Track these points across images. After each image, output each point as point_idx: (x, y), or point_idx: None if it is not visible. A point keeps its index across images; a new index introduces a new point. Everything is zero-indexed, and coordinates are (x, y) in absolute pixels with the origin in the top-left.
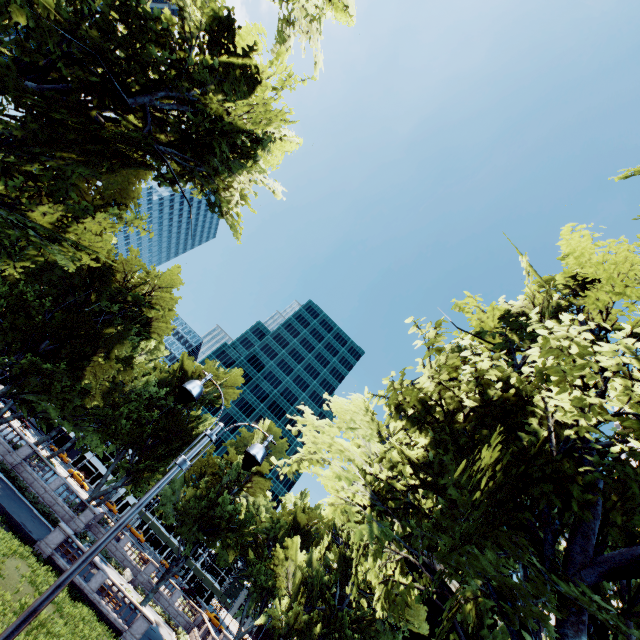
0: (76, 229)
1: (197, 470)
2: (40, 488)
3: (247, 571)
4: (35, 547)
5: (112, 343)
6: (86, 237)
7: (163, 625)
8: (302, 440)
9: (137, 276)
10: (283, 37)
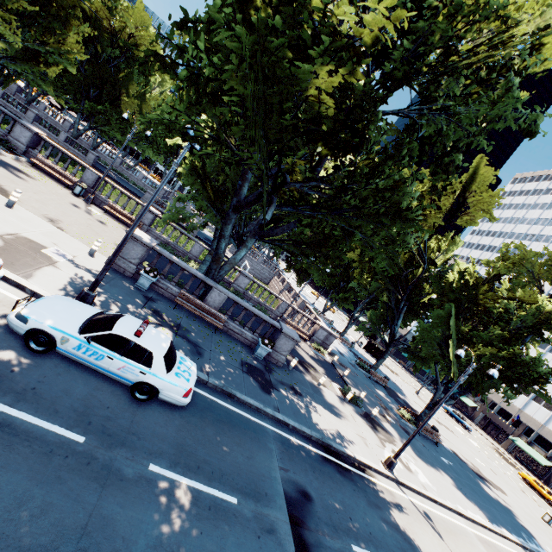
0: (67, 43)
1: None
2: (135, 179)
3: None
4: (142, 199)
5: (126, 86)
6: (72, 45)
7: None
8: None
9: (117, 21)
10: None
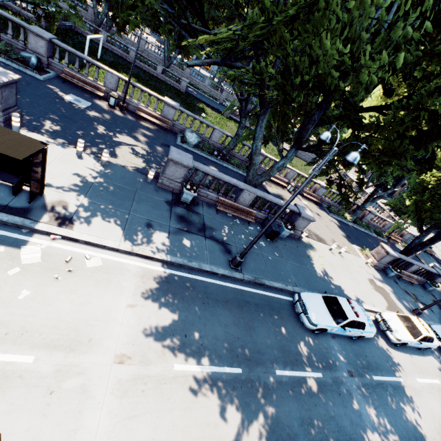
0: None
1: None
2: (202, 86)
3: None
4: (224, 115)
5: None
6: None
7: None
8: None
9: None
10: None
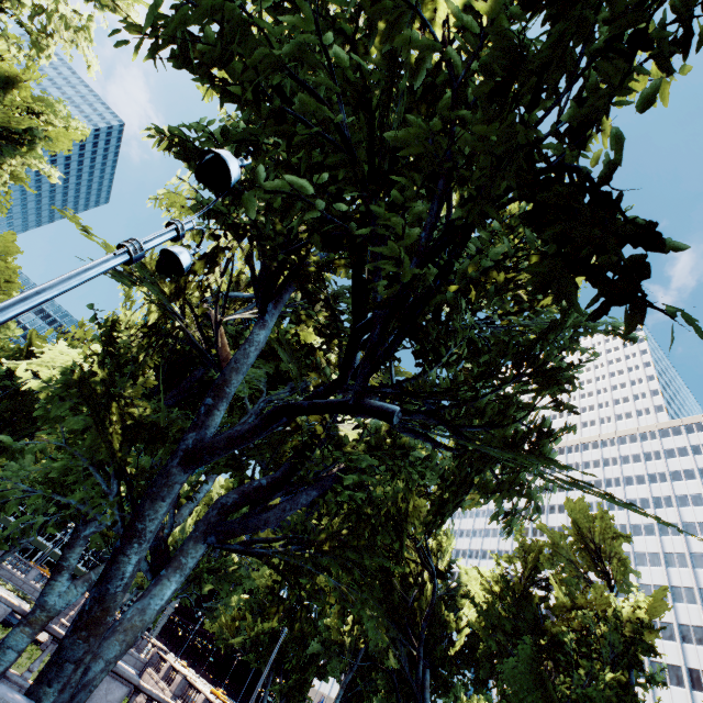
0: None
1: (52, 450)
2: None
3: None
4: None
5: None
6: None
7: (14, 598)
8: (42, 356)
9: None
10: (43, 48)
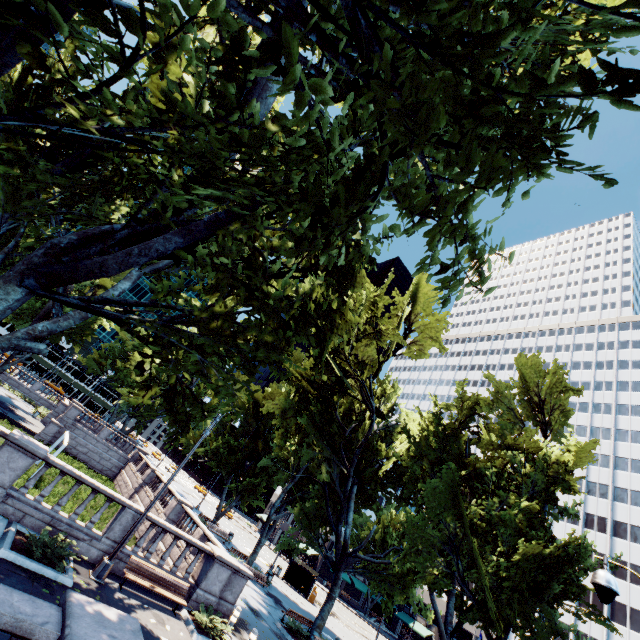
0: None
1: None
2: None
3: (116, 377)
4: None
5: None
6: None
7: (21, 402)
8: None
9: None
10: None
